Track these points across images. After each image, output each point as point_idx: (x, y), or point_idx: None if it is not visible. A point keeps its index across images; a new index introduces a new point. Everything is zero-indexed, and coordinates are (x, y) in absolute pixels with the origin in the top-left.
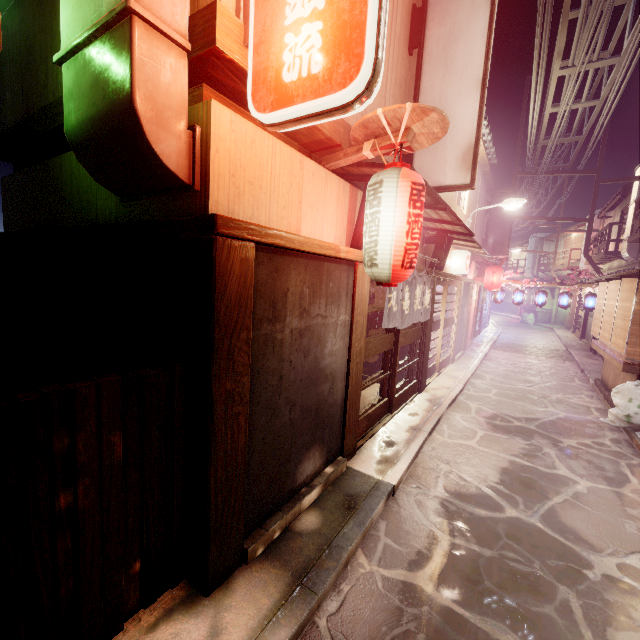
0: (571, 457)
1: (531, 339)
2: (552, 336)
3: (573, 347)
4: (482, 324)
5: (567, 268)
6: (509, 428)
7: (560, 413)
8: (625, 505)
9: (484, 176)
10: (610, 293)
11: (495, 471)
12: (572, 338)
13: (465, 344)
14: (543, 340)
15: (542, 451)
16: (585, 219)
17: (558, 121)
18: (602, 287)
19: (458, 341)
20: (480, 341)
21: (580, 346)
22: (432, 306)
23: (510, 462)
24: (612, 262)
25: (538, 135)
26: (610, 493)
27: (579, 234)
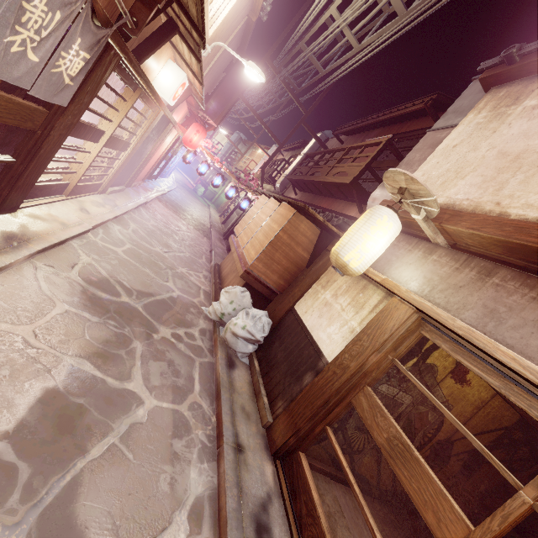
0: (157, 357)
1: (193, 207)
2: (207, 212)
3: (215, 228)
4: (163, 173)
5: (243, 171)
6: (110, 305)
7: (176, 291)
8: (175, 435)
9: (247, 26)
10: (266, 208)
11: (24, 399)
12: (218, 220)
13: (132, 181)
14: (200, 212)
15: (129, 347)
16: (279, 142)
17: (330, 31)
18: (262, 200)
19: (123, 174)
20: (151, 187)
21: (219, 229)
22: (89, 95)
23: (69, 373)
24: (267, 185)
25: (301, 40)
26: (169, 416)
27: (262, 153)
